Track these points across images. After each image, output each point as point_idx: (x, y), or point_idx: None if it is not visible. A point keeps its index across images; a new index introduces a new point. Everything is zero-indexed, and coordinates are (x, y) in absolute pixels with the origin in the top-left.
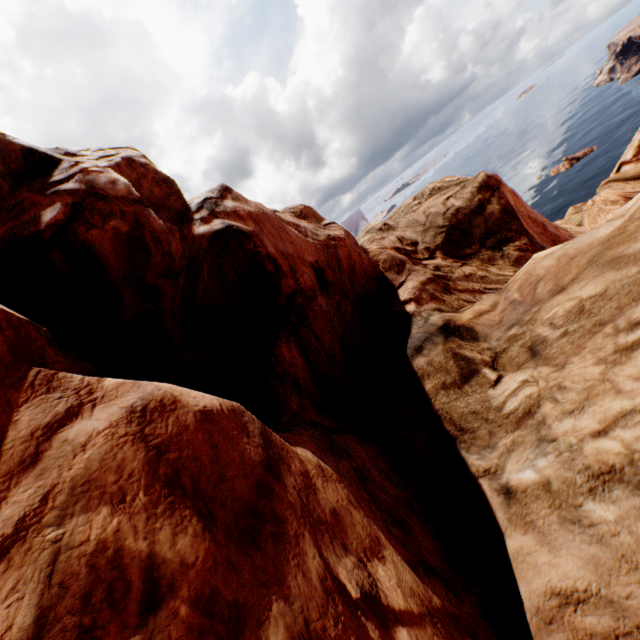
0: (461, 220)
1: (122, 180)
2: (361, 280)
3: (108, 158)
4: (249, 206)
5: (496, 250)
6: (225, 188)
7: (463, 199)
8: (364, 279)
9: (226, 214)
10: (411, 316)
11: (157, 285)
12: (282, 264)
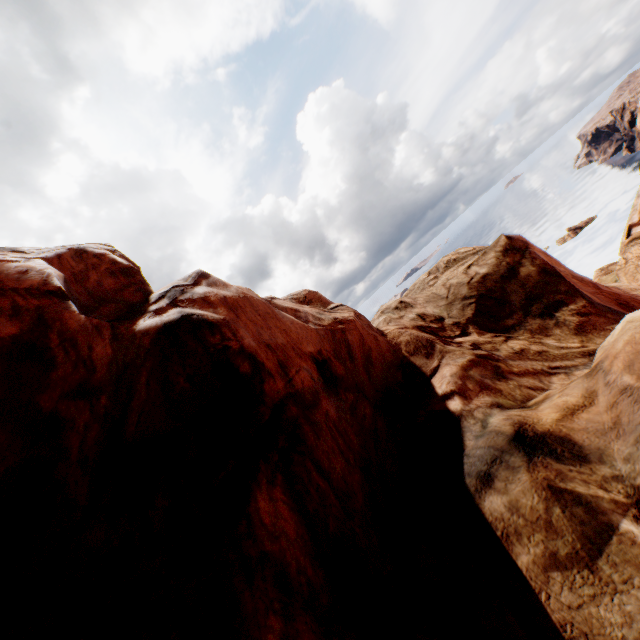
0: (491, 287)
1: (41, 269)
2: (381, 369)
3: (53, 250)
4: (227, 291)
5: (546, 317)
6: (201, 274)
7: (488, 265)
8: (384, 368)
9: (191, 301)
10: (458, 417)
11: (59, 411)
12: (265, 360)
